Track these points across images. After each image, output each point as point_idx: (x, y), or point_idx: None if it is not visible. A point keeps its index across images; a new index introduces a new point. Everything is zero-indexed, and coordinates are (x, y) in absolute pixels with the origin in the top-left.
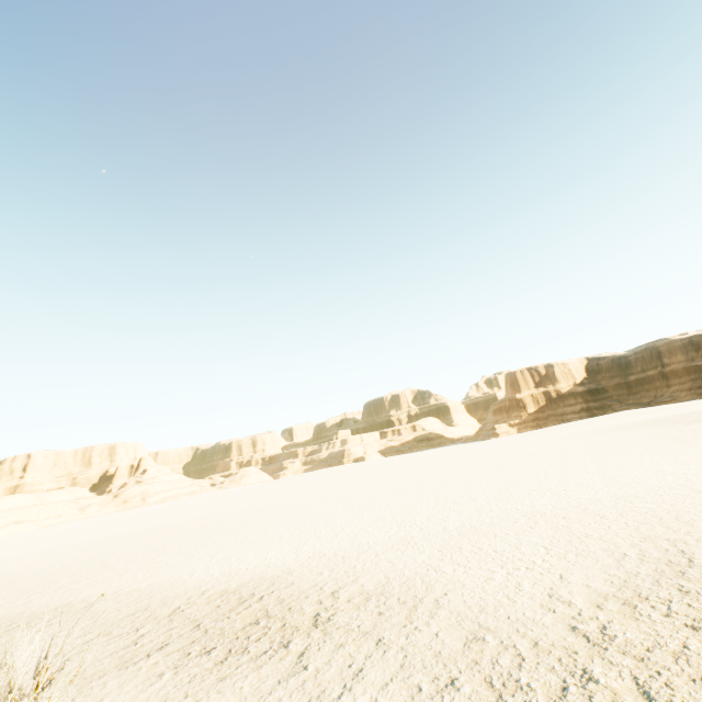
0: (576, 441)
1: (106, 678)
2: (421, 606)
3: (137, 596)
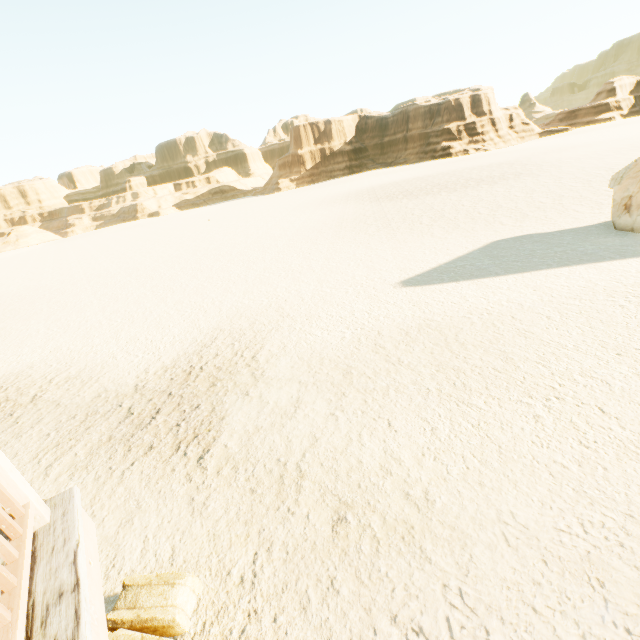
0: (308, 213)
1: None
2: (90, 382)
3: None
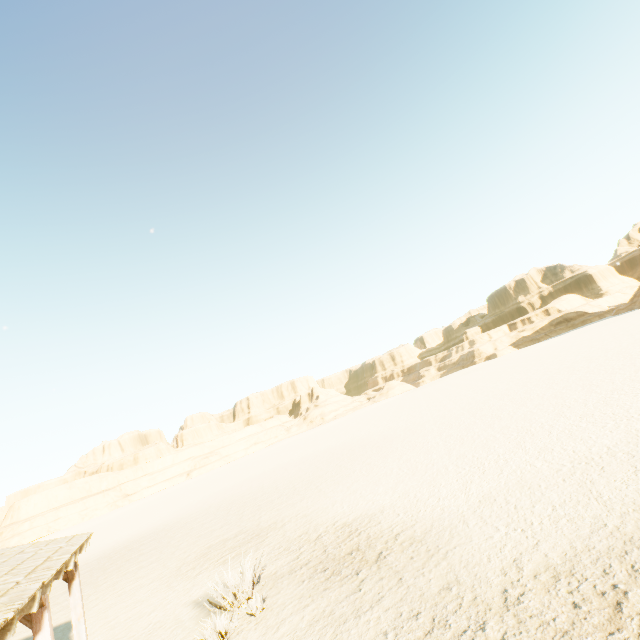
0: None
1: (284, 578)
2: (436, 555)
3: (305, 521)
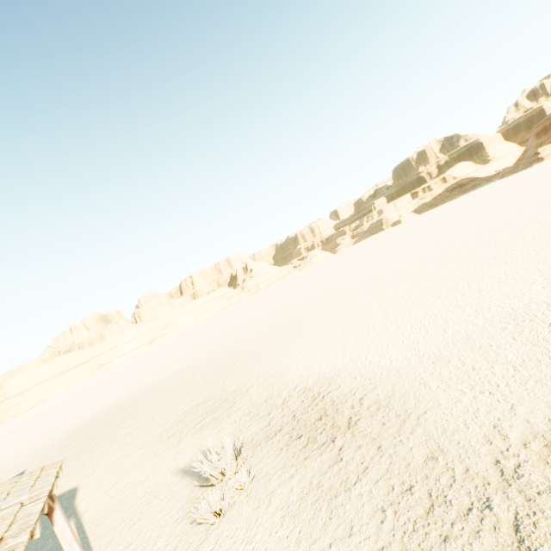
0: None
1: (261, 446)
2: (408, 421)
3: (266, 385)
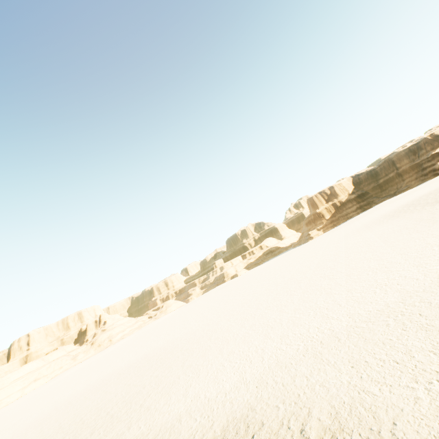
0: (368, 234)
1: None
2: None
3: None
